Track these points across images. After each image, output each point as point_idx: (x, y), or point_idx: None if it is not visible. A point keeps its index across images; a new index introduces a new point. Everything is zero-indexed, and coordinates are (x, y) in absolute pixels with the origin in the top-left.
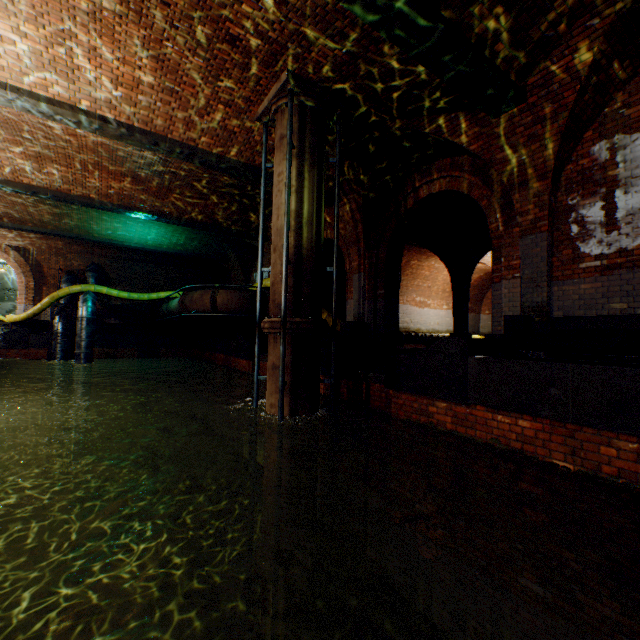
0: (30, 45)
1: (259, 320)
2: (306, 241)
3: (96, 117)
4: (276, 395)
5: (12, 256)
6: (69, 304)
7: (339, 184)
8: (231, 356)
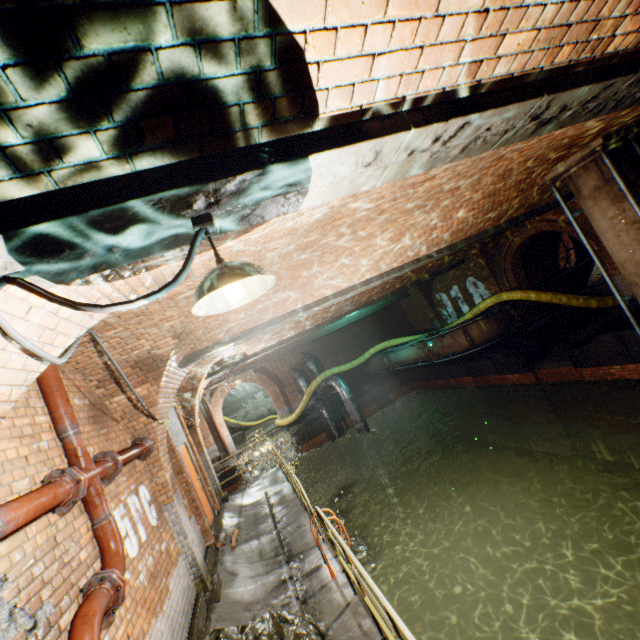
0: (411, 242)
1: None
2: None
3: (424, 258)
4: None
5: (257, 377)
6: (322, 393)
7: None
8: (486, 375)
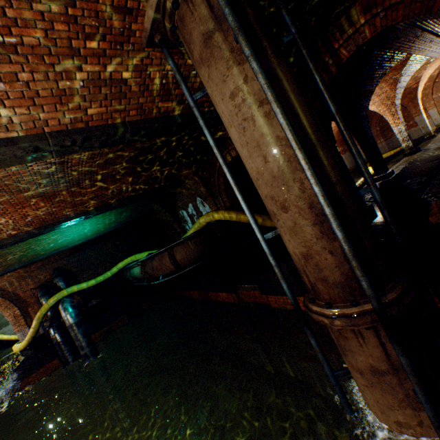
0: None
1: (297, 304)
2: (329, 171)
3: None
4: (403, 411)
5: None
6: (54, 316)
7: (315, 66)
8: (206, 291)
